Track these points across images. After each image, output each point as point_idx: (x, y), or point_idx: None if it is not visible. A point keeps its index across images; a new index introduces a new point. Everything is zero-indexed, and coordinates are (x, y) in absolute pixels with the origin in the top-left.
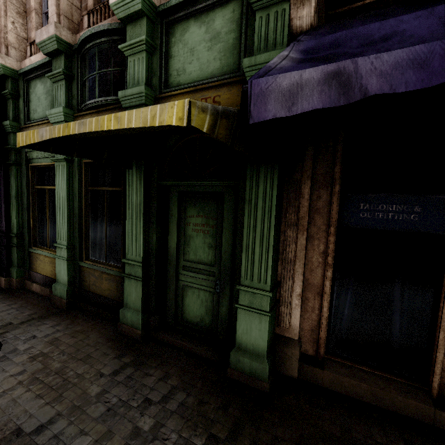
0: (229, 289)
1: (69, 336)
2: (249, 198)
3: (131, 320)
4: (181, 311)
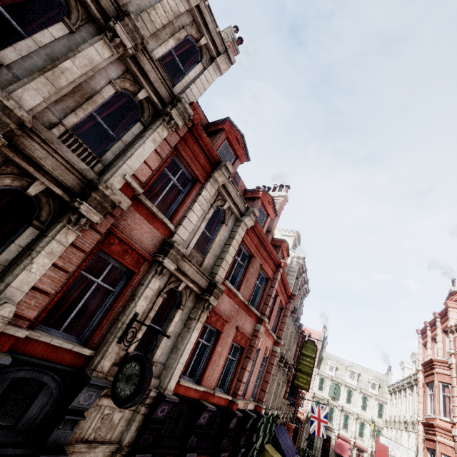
0: None
1: None
2: None
3: None
4: None
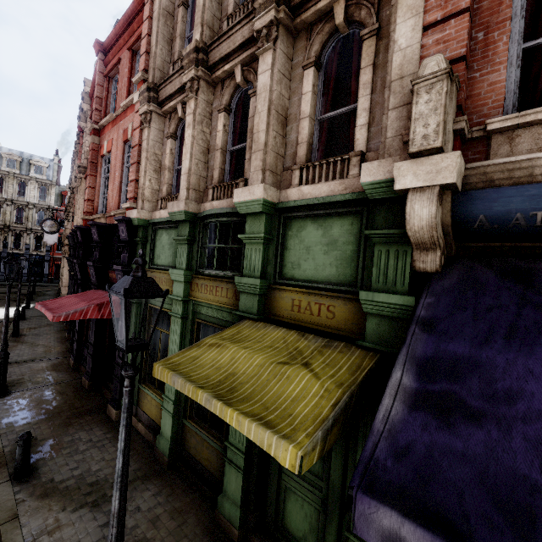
0: (338, 517)
1: (169, 517)
2: (363, 435)
3: (229, 513)
4: (281, 515)
